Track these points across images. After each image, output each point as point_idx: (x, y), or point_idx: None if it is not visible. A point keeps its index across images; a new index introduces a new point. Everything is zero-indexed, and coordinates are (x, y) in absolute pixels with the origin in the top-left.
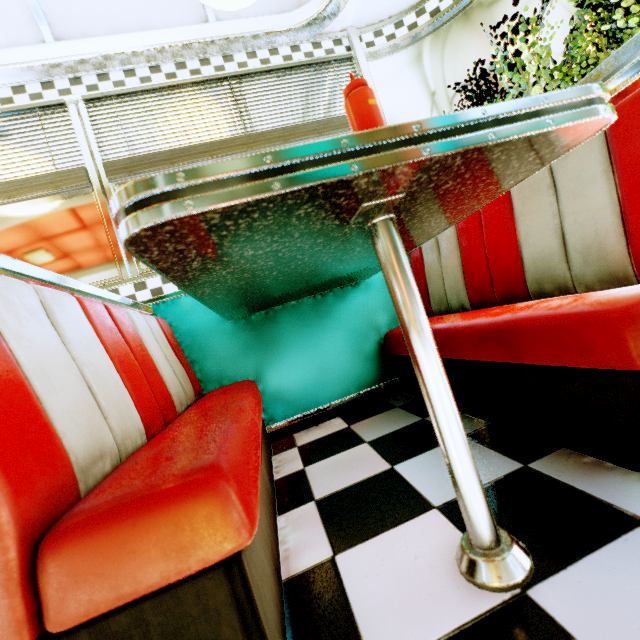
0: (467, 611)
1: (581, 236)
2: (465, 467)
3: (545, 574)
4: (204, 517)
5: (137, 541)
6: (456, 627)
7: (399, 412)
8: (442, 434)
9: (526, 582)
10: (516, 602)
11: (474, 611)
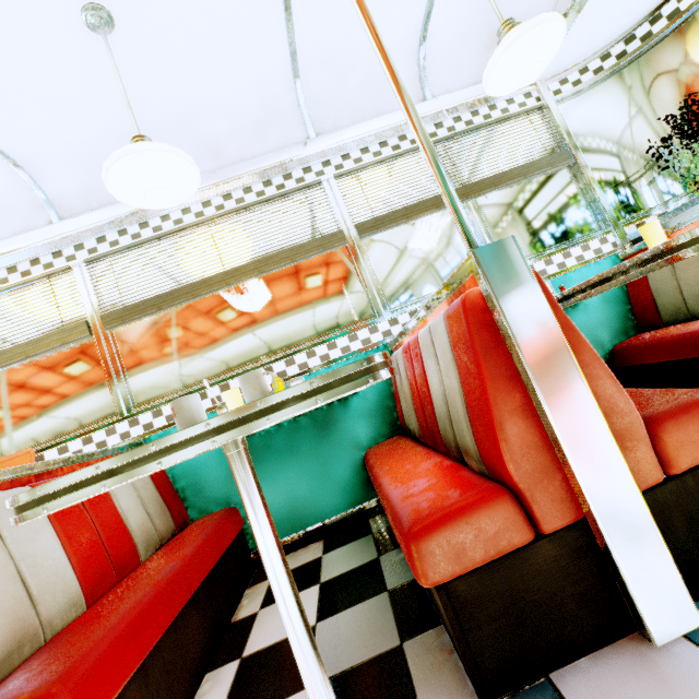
0: None
1: None
2: None
3: None
4: None
5: None
6: None
7: None
8: None
9: None
10: None
11: None
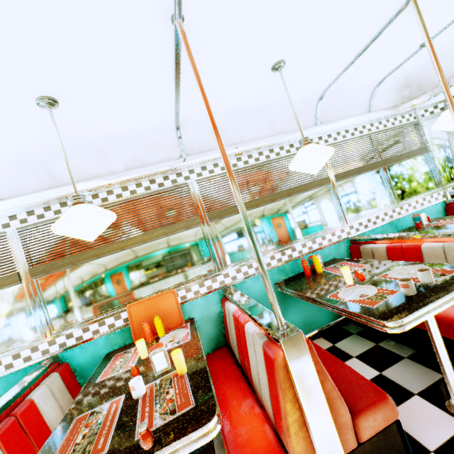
0: None
1: None
2: None
3: None
4: None
5: None
6: None
7: None
8: None
9: None
10: None
11: None
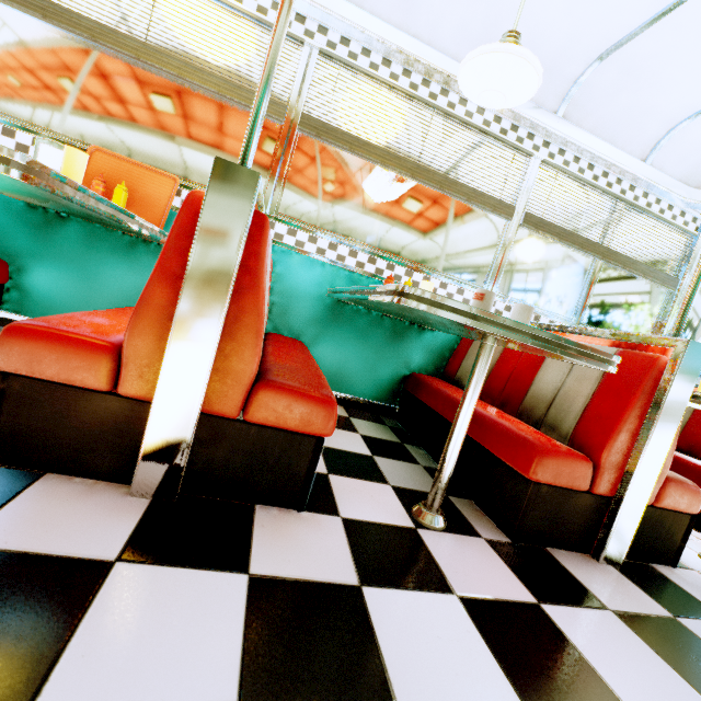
0: None
1: None
2: None
3: None
4: (698, 499)
5: (684, 495)
6: None
7: None
8: None
9: None
10: None
11: None
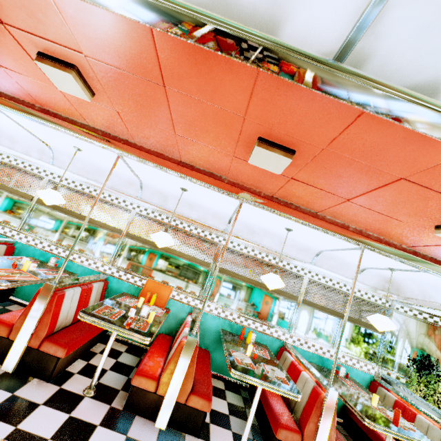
0: None
1: None
2: None
3: None
4: None
5: None
6: None
7: (343, 437)
8: None
9: None
10: None
11: None
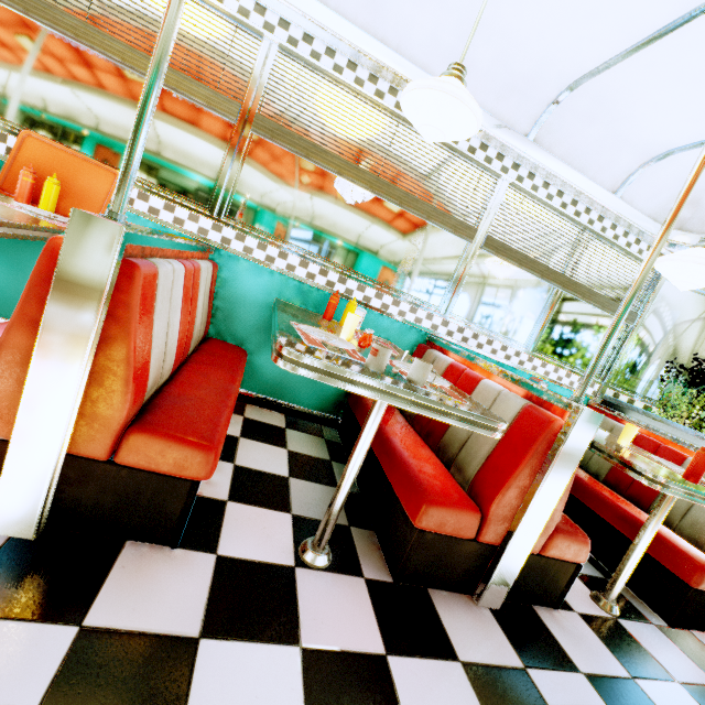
0: (599, 613)
1: (699, 516)
2: (626, 577)
3: (622, 618)
4: (585, 551)
5: (571, 546)
6: (597, 615)
7: None
8: (628, 563)
9: (617, 616)
10: (615, 619)
11: (602, 614)
